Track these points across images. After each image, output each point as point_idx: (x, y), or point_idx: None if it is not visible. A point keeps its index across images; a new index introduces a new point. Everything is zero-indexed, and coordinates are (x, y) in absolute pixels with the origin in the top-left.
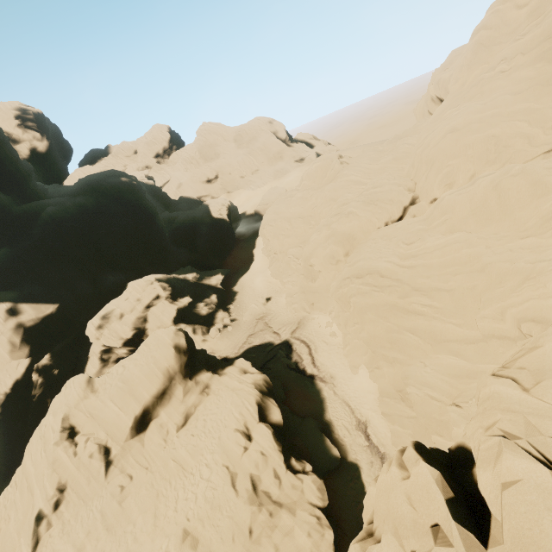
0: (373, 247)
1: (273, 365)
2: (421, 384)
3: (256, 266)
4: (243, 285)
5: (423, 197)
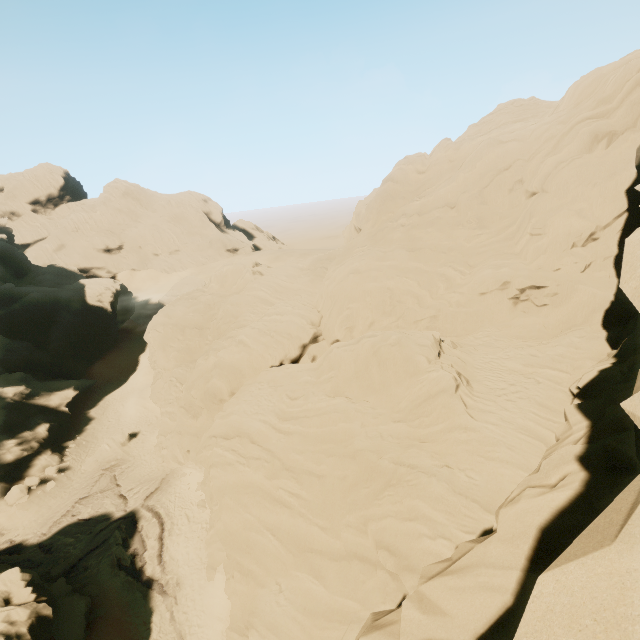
0: (254, 394)
1: (95, 561)
2: (267, 626)
3: (136, 379)
4: (107, 408)
5: (326, 335)
